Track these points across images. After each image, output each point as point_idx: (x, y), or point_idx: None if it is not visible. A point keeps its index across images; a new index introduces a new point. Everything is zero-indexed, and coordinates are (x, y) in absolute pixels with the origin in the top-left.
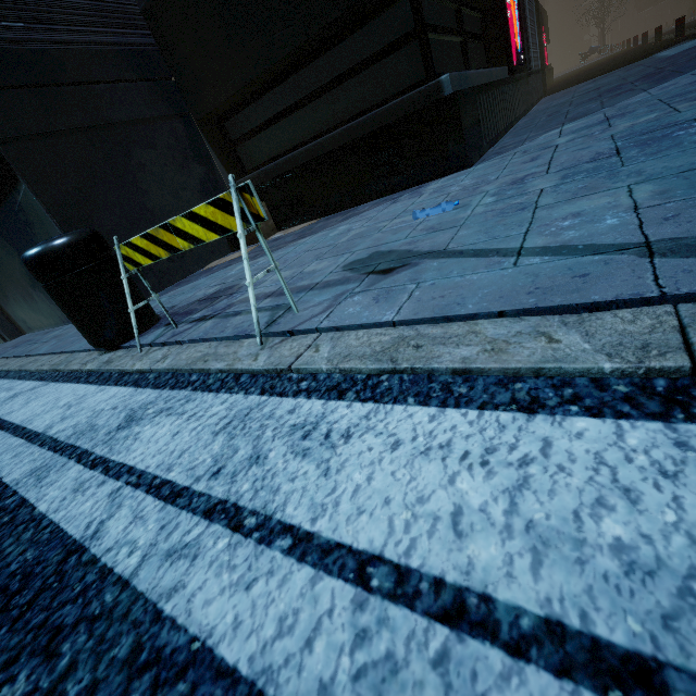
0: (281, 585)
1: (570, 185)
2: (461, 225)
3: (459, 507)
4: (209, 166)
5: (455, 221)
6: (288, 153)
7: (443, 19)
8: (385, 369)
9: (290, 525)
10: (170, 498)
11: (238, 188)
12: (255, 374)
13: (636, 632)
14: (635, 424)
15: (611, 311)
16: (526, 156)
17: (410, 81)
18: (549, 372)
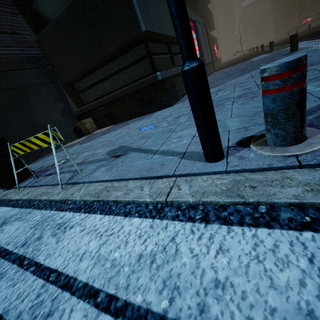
0: (24, 283)
1: (188, 122)
2: (150, 136)
3: (86, 251)
4: (66, 102)
5: (150, 134)
6: (101, 98)
7: (161, 49)
8: (95, 200)
9: (37, 262)
10: (3, 256)
11: (52, 129)
12: (57, 201)
13: (102, 283)
14: (146, 220)
15: (162, 179)
16: (188, 104)
17: (147, 72)
18: (136, 202)
